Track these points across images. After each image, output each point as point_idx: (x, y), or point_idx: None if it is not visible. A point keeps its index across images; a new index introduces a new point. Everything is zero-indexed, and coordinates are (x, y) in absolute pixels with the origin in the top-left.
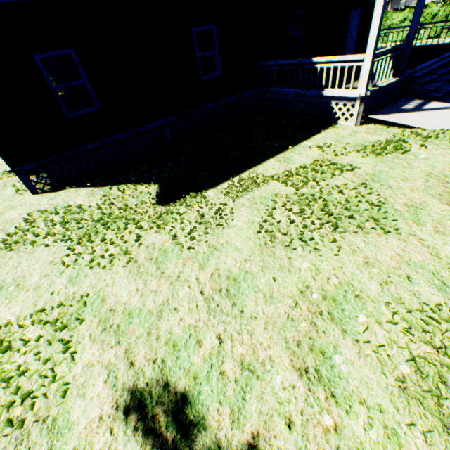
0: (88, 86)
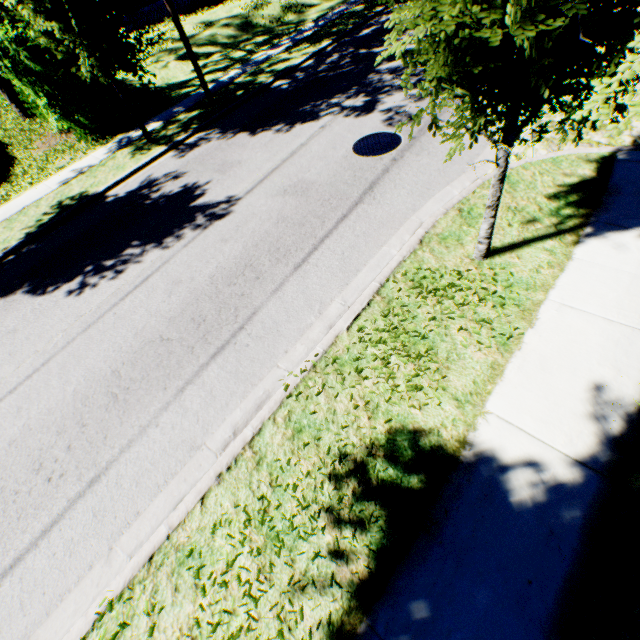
0: None
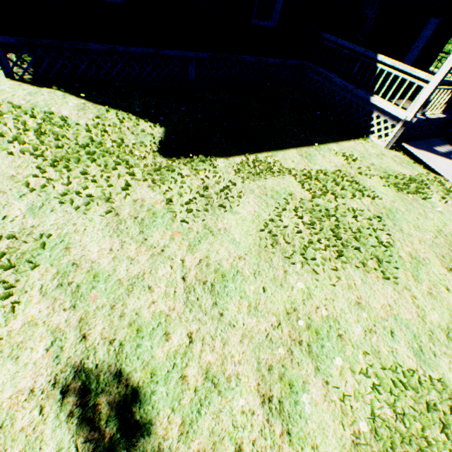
0: None
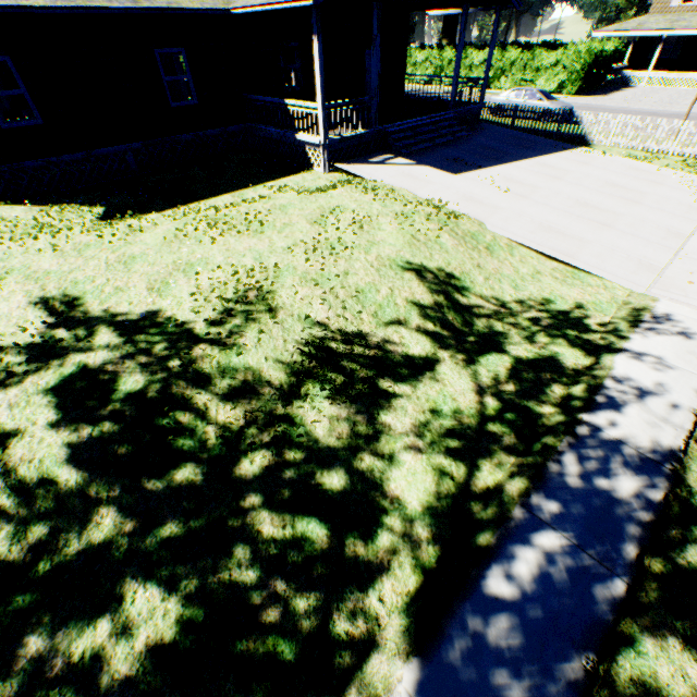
0: (27, 98)
